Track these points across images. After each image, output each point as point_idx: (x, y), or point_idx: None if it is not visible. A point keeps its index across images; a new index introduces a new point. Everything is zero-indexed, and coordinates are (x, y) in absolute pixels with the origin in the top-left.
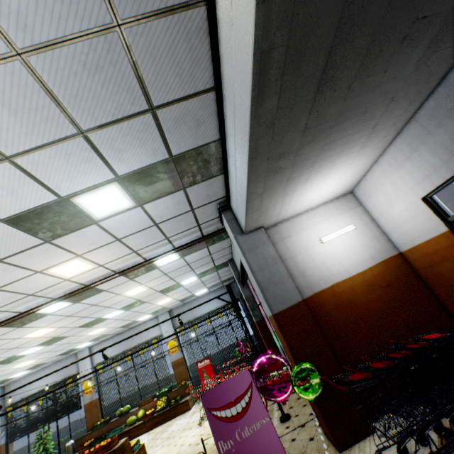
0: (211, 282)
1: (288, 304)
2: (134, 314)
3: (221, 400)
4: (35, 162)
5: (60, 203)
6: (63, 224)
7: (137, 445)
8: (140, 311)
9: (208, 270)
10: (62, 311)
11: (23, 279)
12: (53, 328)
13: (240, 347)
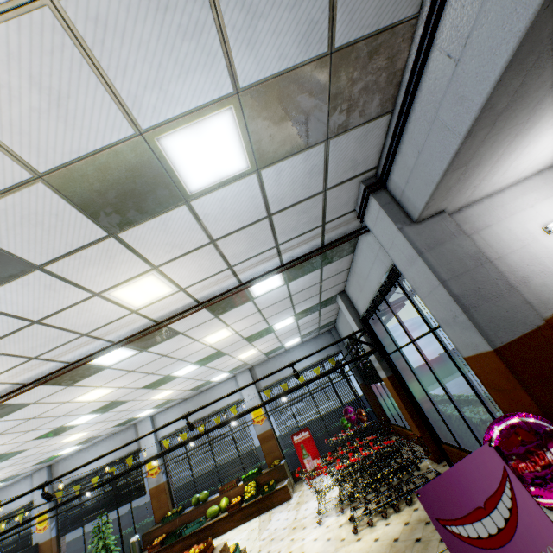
0: (307, 328)
1: (519, 331)
2: (209, 372)
3: (458, 503)
4: (100, 17)
5: (137, 148)
6: (138, 199)
7: (236, 551)
8: (217, 368)
9: (309, 308)
10: (124, 364)
11: (74, 306)
12: (111, 389)
13: (351, 414)
